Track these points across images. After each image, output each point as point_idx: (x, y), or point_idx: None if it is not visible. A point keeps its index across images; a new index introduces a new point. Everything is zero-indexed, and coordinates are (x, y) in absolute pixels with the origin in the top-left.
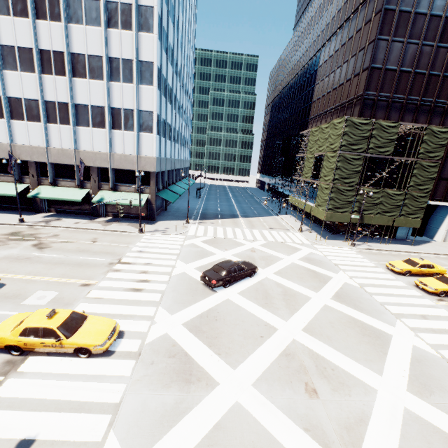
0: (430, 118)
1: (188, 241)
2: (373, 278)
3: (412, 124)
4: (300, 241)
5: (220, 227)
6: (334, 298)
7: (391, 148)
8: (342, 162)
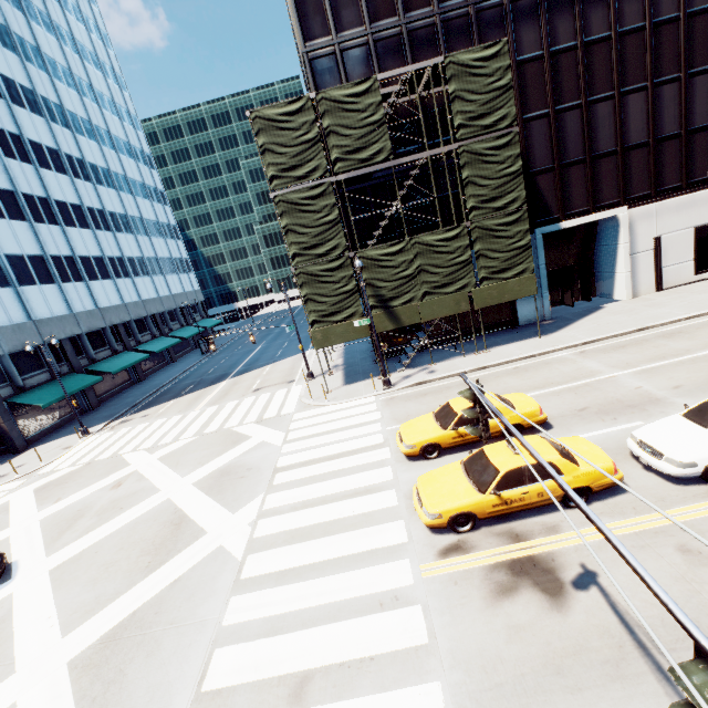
0: (481, 42)
1: (4, 499)
2: (325, 499)
3: (407, 68)
4: (276, 412)
5: (147, 422)
6: (89, 653)
7: (385, 143)
8: (289, 213)
